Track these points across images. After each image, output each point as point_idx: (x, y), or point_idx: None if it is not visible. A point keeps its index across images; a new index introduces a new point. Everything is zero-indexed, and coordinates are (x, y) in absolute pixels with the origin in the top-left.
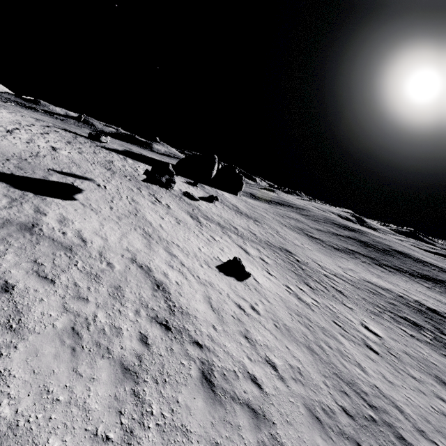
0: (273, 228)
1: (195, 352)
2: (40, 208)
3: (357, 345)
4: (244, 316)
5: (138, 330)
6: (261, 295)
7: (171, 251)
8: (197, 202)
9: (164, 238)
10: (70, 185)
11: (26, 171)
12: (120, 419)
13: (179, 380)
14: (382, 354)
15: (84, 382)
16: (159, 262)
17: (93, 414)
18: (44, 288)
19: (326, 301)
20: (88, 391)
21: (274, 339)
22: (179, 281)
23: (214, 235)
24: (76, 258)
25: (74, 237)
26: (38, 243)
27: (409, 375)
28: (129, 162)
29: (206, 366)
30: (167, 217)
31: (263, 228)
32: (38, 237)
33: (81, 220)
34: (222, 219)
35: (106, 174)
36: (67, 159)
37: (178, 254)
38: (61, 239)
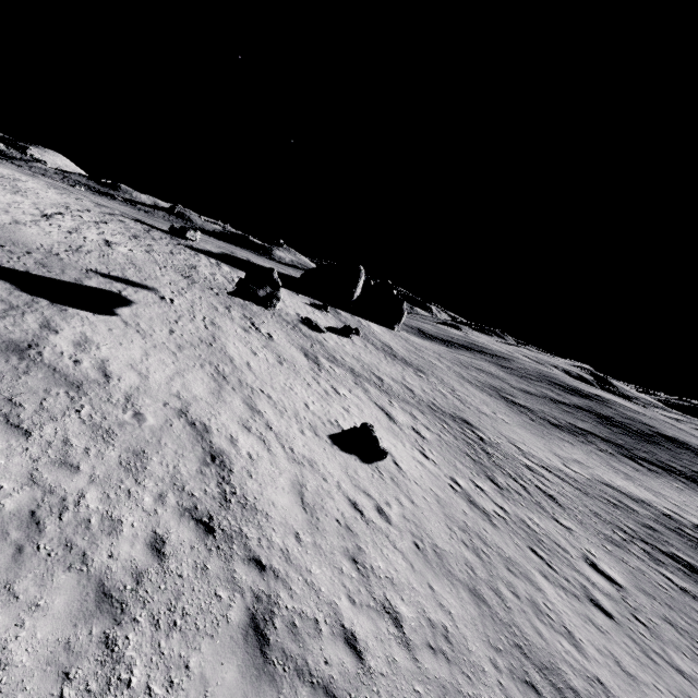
0: (446, 384)
1: (248, 578)
2: (51, 322)
3: (572, 596)
4: (359, 523)
5: (152, 528)
6: (401, 490)
7: (255, 404)
8: (322, 334)
9: (249, 384)
10: (114, 293)
11: (50, 270)
12: (62, 689)
13: (202, 626)
14: (620, 618)
15: (17, 611)
16: (228, 419)
17: (12, 674)
18: (8, 442)
19: (522, 511)
20: (19, 629)
21: (409, 569)
22: (254, 452)
23: (338, 386)
24: (83, 400)
25: (93, 369)
26: (27, 373)
27: (671, 665)
28: (223, 270)
29: (263, 606)
30: (263, 353)
31: (428, 383)
32: (31, 364)
33: (114, 345)
34: (360, 363)
35: (181, 283)
36: (125, 258)
37: (266, 410)
38: (69, 370)
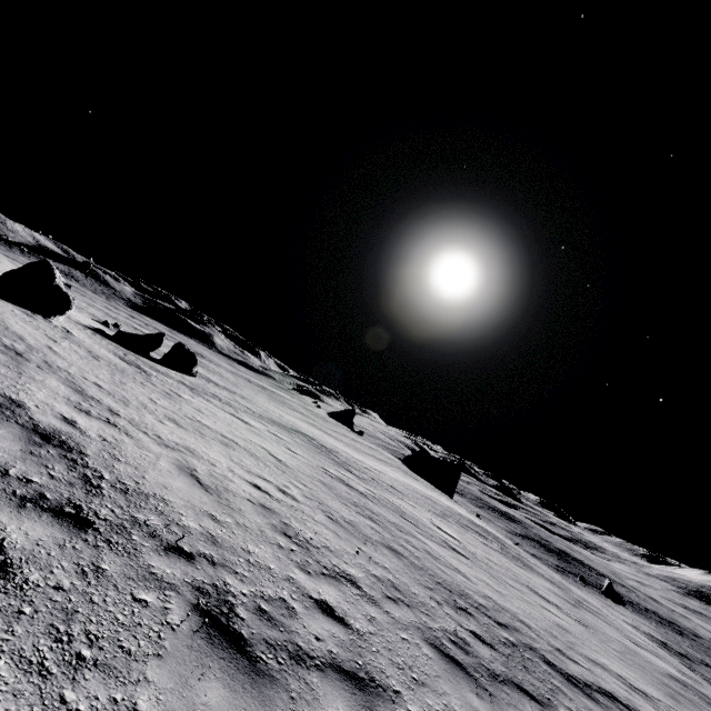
0: None
1: None
2: None
3: None
4: None
5: None
6: None
7: None
8: None
9: None
10: None
11: None
12: None
13: None
14: None
15: None
16: None
17: None
18: None
19: None
20: None
21: None
22: None
23: None
24: None
25: None
26: None
27: None
28: None
29: None
30: None
31: None
32: None
33: None
34: None
35: None
36: None
37: None
38: None
